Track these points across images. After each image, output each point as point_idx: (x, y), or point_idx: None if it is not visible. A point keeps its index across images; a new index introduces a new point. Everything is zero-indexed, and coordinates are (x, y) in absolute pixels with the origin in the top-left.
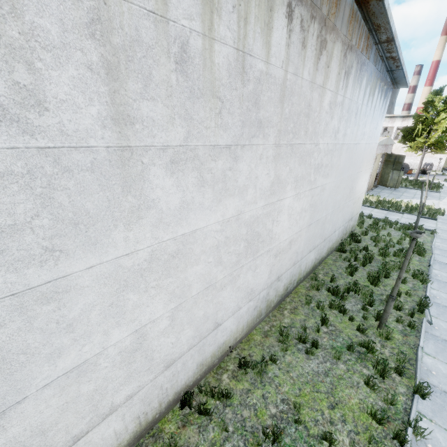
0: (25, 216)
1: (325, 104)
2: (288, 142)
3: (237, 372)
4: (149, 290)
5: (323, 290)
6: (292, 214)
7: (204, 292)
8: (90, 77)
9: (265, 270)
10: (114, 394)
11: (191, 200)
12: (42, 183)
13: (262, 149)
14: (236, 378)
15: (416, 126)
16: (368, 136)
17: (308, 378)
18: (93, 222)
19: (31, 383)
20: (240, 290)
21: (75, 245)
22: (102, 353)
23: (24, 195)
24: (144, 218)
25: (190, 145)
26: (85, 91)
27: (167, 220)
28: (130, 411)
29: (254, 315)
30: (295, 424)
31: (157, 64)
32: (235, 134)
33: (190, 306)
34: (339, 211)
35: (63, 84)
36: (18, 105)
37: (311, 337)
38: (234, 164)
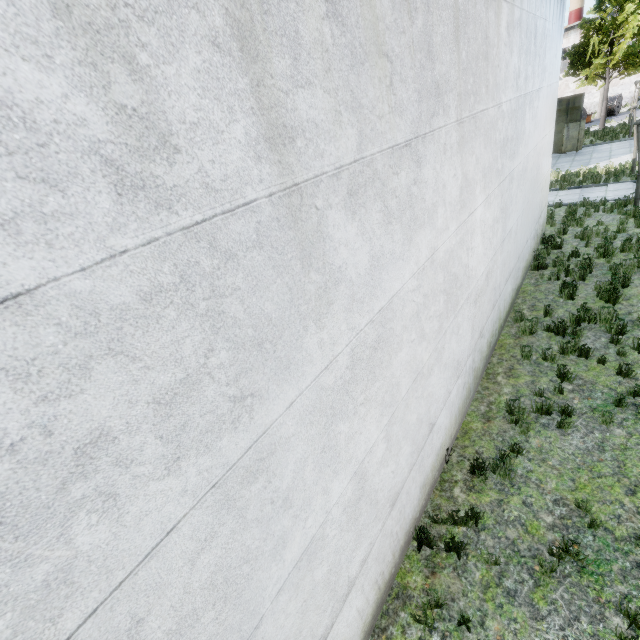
0: (196, 358)
1: (503, 29)
2: (469, 112)
3: (472, 481)
4: (358, 410)
5: (540, 332)
6: (484, 232)
7: (413, 387)
8: (220, 63)
9: (467, 328)
10: (349, 566)
11: (380, 252)
12: (203, 292)
13: (444, 134)
14: (474, 490)
15: (589, 39)
16: (548, 73)
17: (577, 462)
18: (278, 333)
19: (263, 597)
20: (447, 367)
21: (265, 379)
22: (326, 520)
23: (185, 322)
24: (335, 303)
25: (365, 156)
26: (219, 94)
27: (359, 295)
28: (367, 578)
29: (464, 396)
30: (590, 530)
31: (302, 9)
32: (413, 118)
33: (402, 414)
34: (529, 209)
35: (186, 91)
36: (135, 155)
37: (554, 403)
38: (417, 172)
